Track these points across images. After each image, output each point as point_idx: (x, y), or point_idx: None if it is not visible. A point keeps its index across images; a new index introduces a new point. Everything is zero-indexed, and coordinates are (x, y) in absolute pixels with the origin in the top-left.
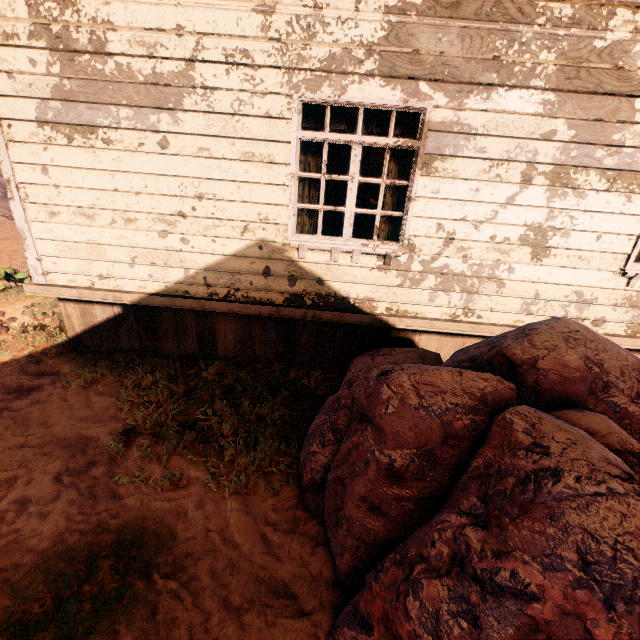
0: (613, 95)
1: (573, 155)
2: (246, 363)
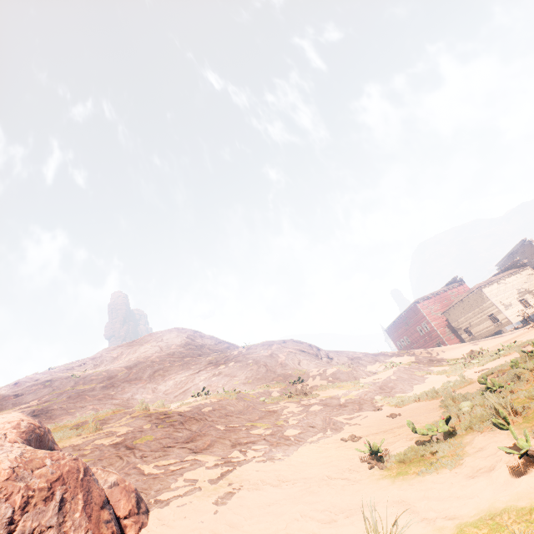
0: (531, 292)
1: (533, 296)
2: None
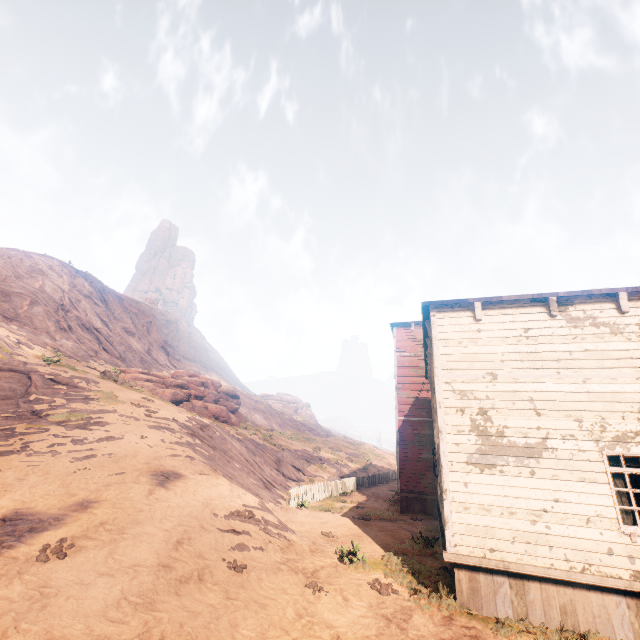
0: None
1: None
2: (608, 639)
